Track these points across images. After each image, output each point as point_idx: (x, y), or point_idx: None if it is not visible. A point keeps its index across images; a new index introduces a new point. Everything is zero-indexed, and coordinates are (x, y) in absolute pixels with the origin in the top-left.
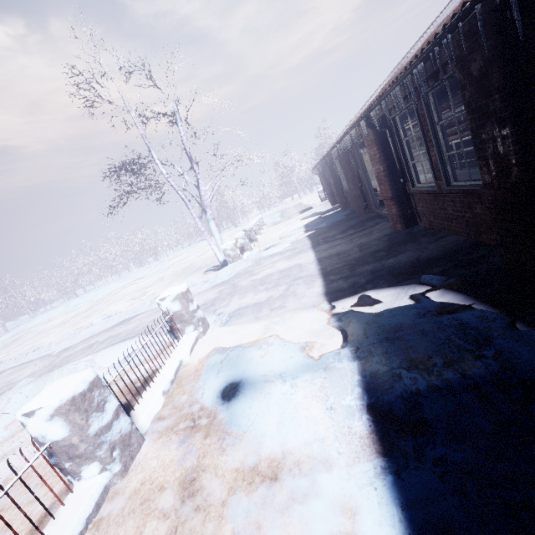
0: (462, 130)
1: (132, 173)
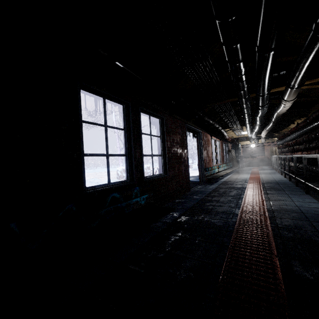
0: (303, 149)
1: (91, 116)
